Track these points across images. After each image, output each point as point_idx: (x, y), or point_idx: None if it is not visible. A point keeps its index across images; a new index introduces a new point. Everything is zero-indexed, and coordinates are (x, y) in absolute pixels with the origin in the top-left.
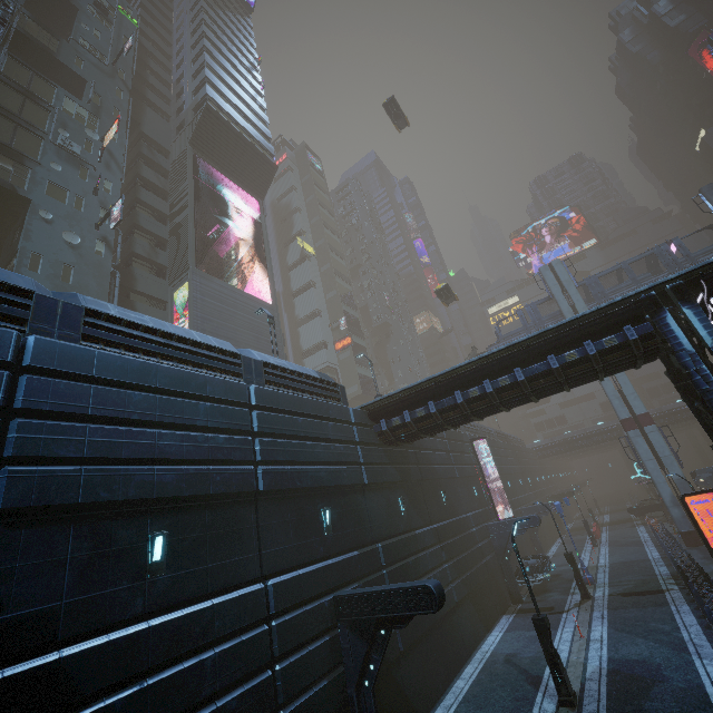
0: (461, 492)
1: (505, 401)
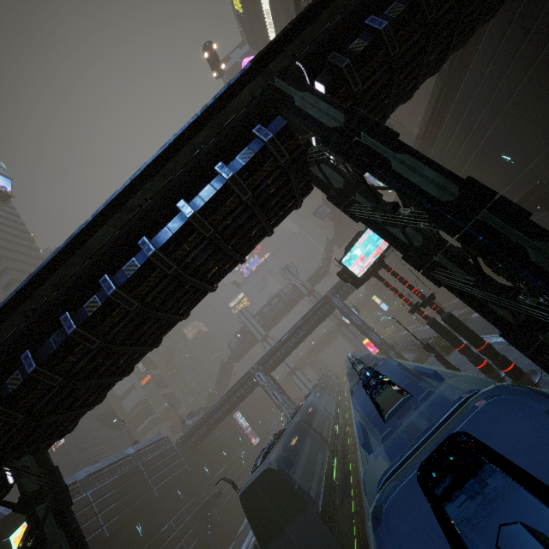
0: (233, 445)
1: (227, 414)
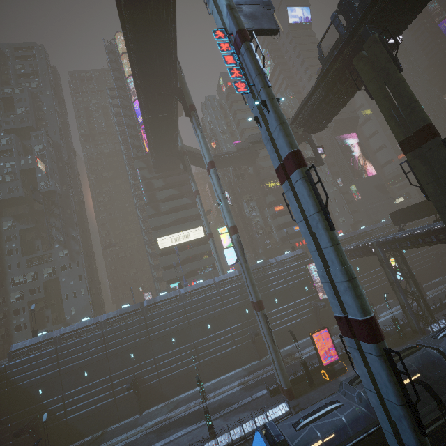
0: None
1: None
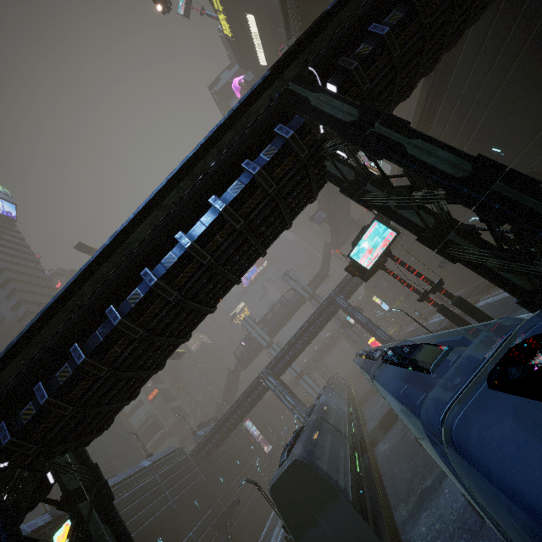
0: (246, 454)
1: (239, 421)
